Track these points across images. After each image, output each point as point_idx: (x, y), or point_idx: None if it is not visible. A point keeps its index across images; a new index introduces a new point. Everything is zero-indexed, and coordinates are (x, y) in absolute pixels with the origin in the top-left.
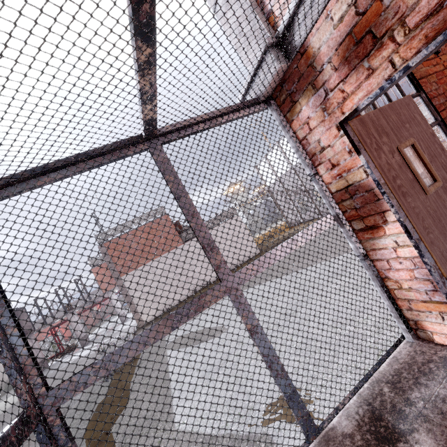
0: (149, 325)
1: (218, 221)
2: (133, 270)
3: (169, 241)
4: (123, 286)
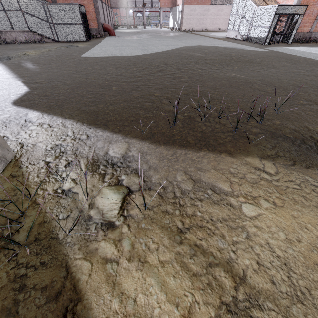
0: (186, 31)
1: (227, 3)
2: (189, 5)
3: (206, 0)
4: (183, 10)
